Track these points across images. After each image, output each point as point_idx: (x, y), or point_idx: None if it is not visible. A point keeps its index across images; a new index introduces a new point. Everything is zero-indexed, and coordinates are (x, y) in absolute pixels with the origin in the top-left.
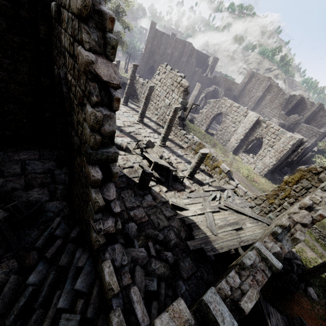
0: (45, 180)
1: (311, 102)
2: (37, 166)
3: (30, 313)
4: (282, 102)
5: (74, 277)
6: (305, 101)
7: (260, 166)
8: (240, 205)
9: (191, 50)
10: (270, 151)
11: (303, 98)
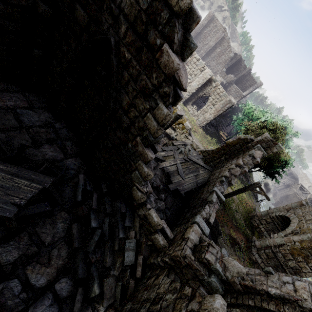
0: (50, 135)
1: (245, 65)
2: (34, 118)
3: (102, 243)
4: (227, 59)
5: (121, 219)
6: (242, 63)
7: (201, 120)
8: (196, 157)
9: None
10: (212, 108)
11: (241, 59)
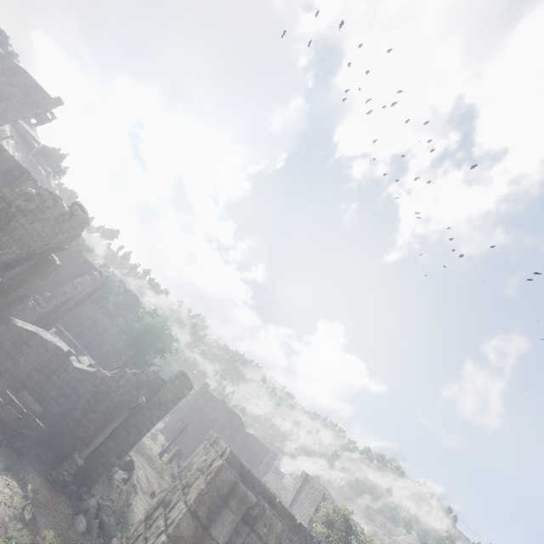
0: None
1: None
2: None
3: None
4: None
5: None
6: None
7: None
8: None
9: (240, 425)
10: None
11: None
